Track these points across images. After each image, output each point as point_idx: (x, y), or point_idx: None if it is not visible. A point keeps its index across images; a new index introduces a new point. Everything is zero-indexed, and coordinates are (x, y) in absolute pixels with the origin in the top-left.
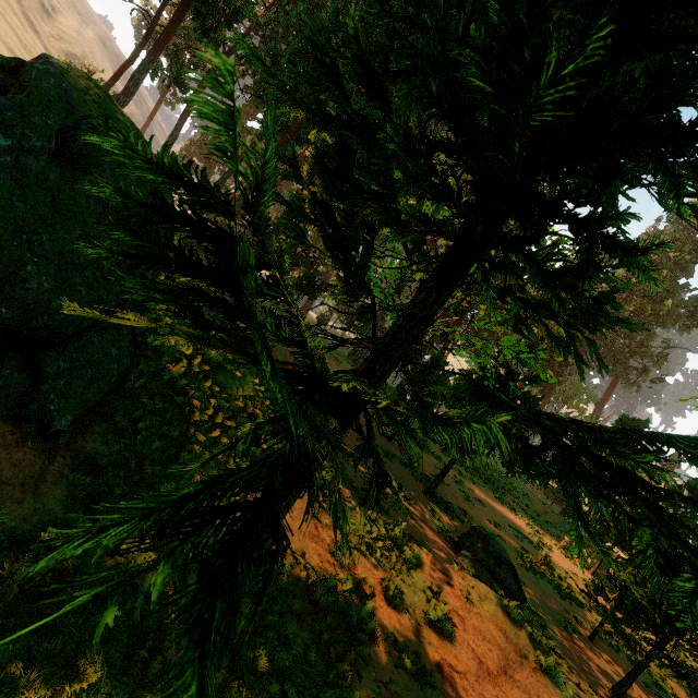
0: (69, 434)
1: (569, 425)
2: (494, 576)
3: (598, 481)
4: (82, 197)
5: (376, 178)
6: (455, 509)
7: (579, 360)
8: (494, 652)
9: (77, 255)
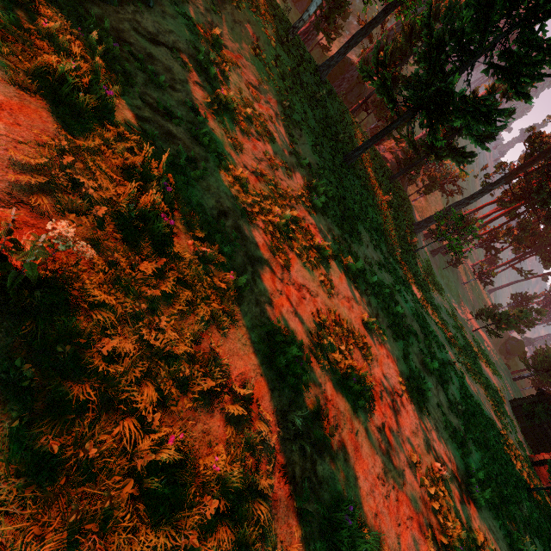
0: (505, 359)
1: None
2: None
3: None
4: (517, 348)
5: None
6: None
7: None
8: None
9: (514, 351)
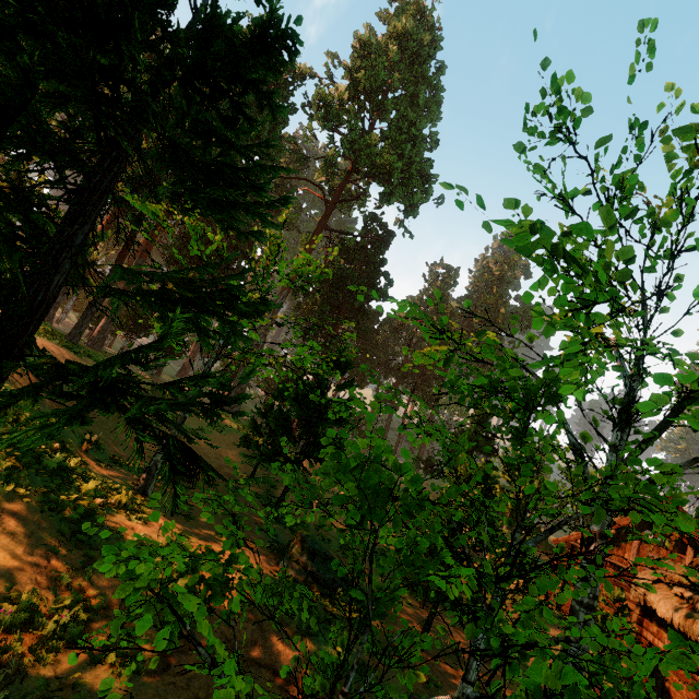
0: None
1: (91, 369)
2: (307, 570)
3: (58, 396)
4: None
5: (18, 215)
6: (307, 526)
7: (205, 336)
8: (250, 629)
9: None
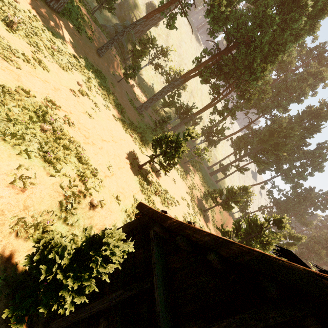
0: None
1: None
2: None
3: None
4: None
5: None
6: None
7: None
8: None
9: None
